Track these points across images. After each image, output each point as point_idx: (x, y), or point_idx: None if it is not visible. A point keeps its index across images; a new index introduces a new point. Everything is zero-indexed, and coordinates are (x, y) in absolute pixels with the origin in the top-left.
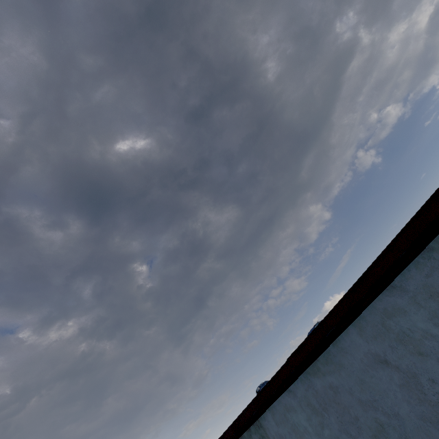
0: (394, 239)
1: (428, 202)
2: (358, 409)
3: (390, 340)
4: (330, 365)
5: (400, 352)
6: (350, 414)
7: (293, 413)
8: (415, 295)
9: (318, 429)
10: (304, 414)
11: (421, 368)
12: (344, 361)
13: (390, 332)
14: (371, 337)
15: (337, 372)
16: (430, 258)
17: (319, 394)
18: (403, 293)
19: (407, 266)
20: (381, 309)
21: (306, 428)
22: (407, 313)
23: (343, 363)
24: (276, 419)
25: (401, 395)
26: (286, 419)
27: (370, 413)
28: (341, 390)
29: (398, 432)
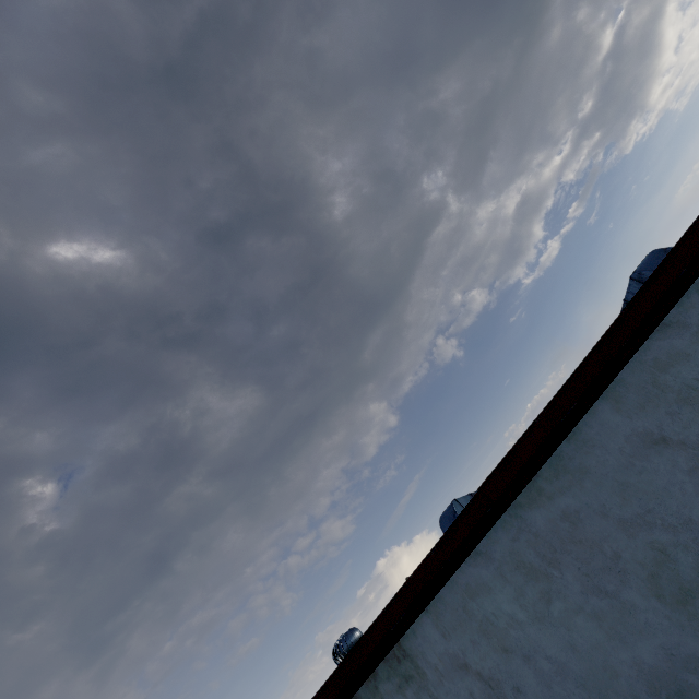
0: (668, 256)
1: None
2: (619, 537)
3: (668, 404)
4: (563, 476)
5: (685, 418)
6: (605, 553)
7: (485, 597)
8: None
9: (540, 608)
10: (508, 589)
11: None
12: (590, 462)
13: (667, 391)
14: (636, 409)
15: (577, 484)
16: None
17: (542, 536)
18: (683, 331)
19: (686, 292)
20: (649, 362)
21: (514, 616)
22: (690, 356)
23: (587, 466)
24: (444, 624)
25: (693, 486)
26: (467, 615)
27: (642, 536)
28: (586, 515)
29: (694, 551)
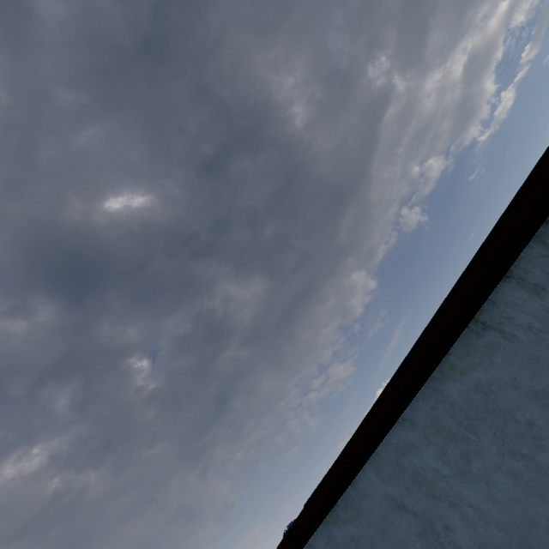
0: (399, 367)
1: (426, 330)
2: None
3: (405, 481)
4: (349, 511)
5: (415, 495)
6: None
7: None
8: (424, 429)
9: None
10: None
11: (436, 513)
12: (363, 506)
13: (405, 471)
14: (387, 477)
15: (357, 519)
16: (434, 389)
17: (341, 547)
18: (413, 427)
19: (415, 396)
20: (394, 445)
21: None
22: (418, 449)
23: (362, 509)
24: None
25: (420, 546)
26: None
27: None
28: (363, 542)
29: None
